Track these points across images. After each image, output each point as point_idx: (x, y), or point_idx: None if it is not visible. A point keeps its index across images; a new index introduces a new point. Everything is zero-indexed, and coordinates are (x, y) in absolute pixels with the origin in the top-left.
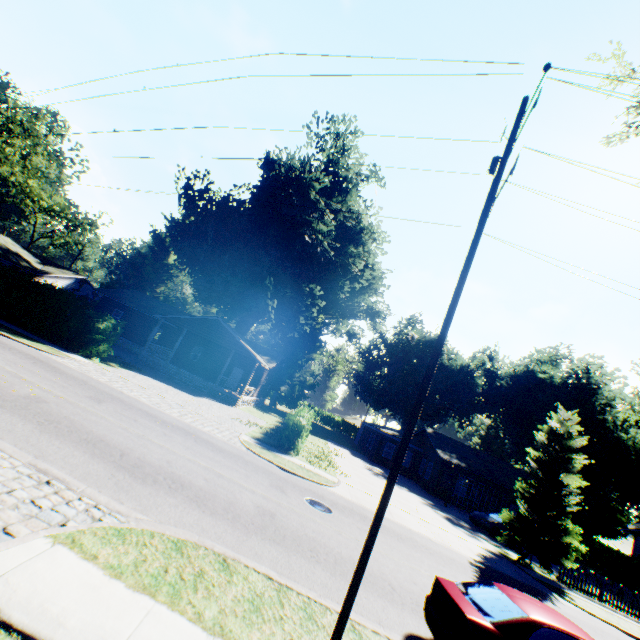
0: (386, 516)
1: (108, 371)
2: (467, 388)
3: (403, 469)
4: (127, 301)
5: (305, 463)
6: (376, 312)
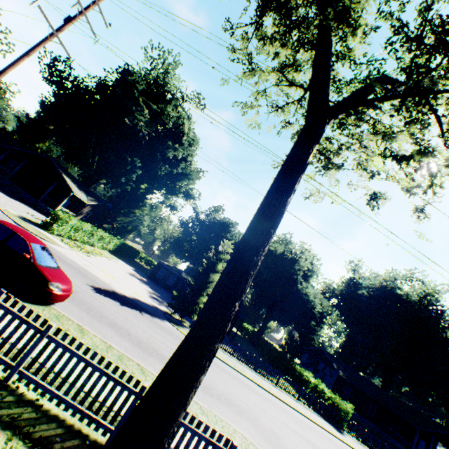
0: (78, 263)
1: None
2: None
3: (168, 286)
4: None
5: (52, 236)
6: (190, 194)
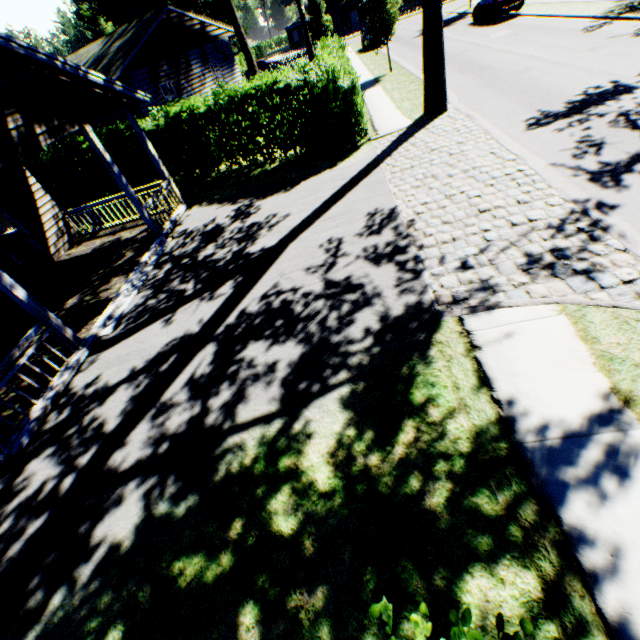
0: None
1: None
2: None
3: None
4: None
5: None
6: None
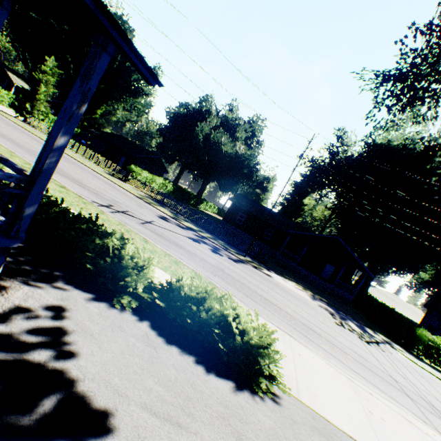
0: None
1: None
2: None
3: None
4: None
5: None
6: (144, 91)
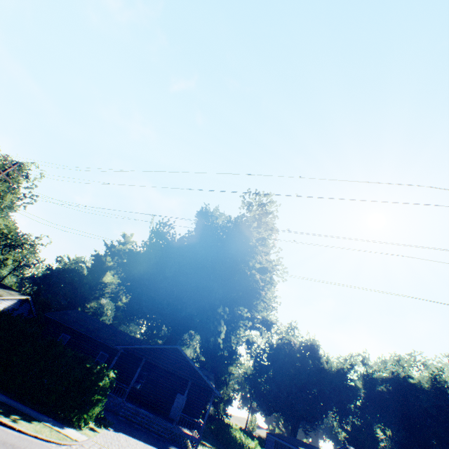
0: None
1: (106, 448)
2: (350, 391)
3: None
4: (77, 325)
5: None
6: (271, 323)
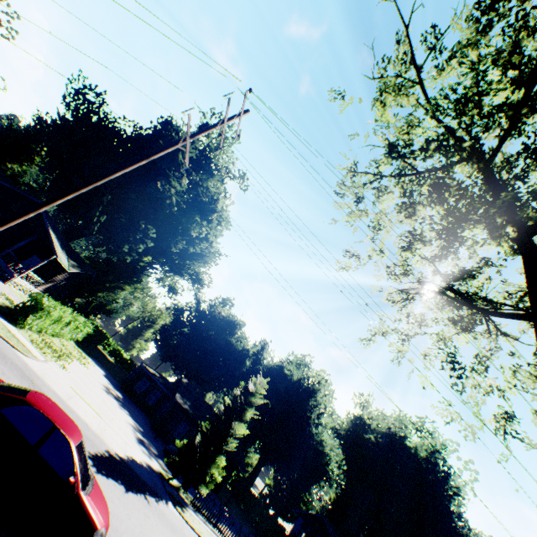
0: (61, 395)
1: None
2: (238, 365)
3: (146, 405)
4: None
5: (22, 335)
6: (200, 279)
